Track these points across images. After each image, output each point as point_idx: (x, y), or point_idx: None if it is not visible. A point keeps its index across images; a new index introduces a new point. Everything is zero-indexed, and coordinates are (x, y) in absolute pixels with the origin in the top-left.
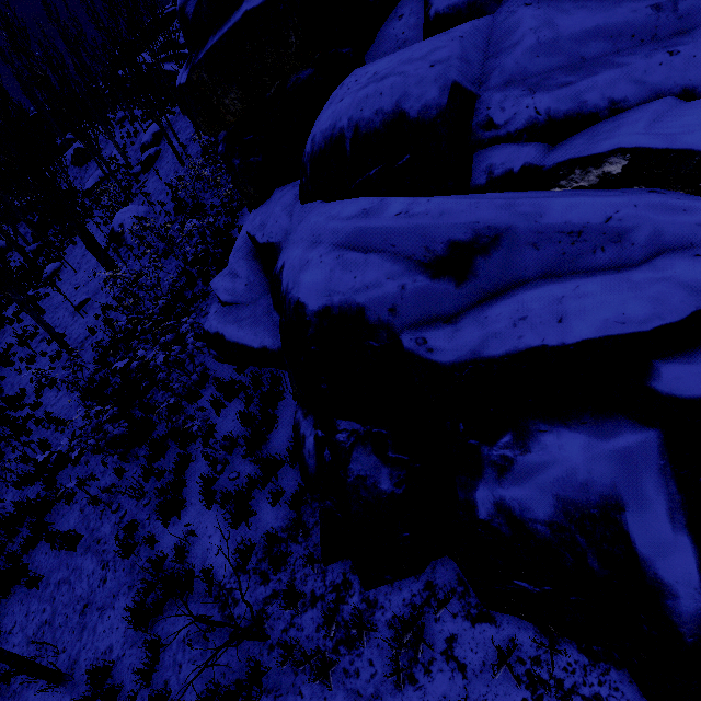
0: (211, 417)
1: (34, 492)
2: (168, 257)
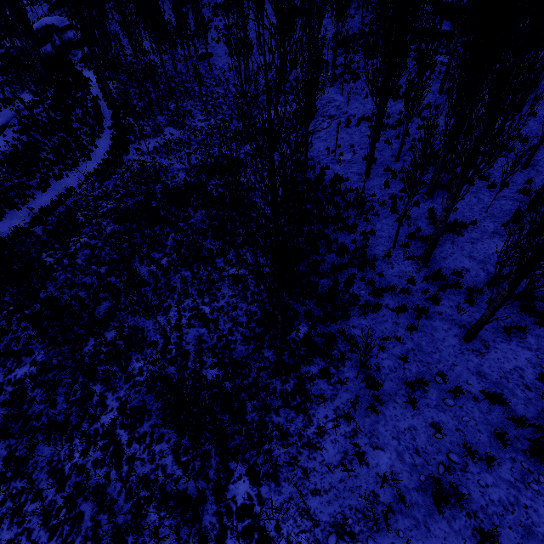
0: (423, 47)
1: (336, 72)
2: (352, 19)
